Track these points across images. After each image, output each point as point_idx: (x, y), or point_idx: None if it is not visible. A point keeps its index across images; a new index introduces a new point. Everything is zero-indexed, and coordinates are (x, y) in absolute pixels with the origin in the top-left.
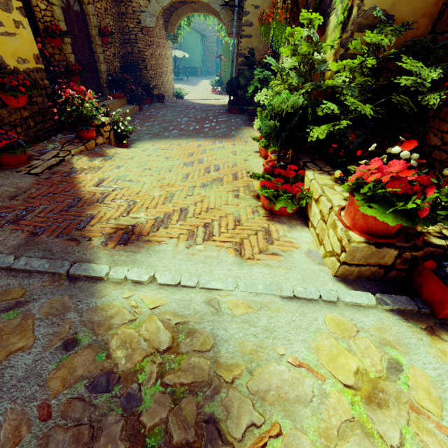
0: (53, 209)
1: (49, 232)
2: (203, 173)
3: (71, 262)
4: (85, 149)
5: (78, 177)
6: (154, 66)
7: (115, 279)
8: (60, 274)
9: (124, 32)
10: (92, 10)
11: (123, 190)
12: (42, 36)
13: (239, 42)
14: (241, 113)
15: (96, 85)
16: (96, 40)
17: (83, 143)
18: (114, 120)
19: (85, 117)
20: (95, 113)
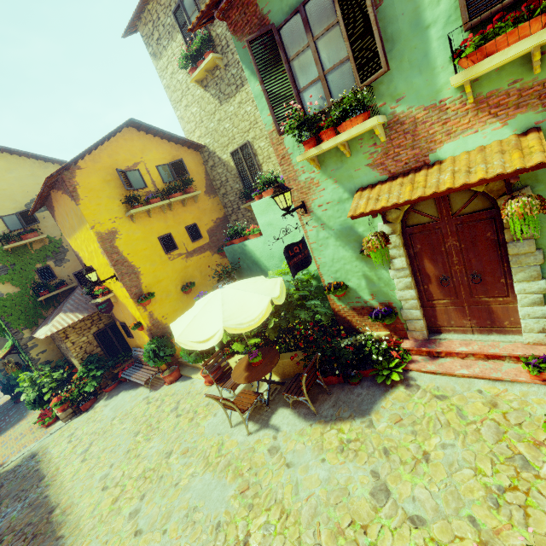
0: None
1: None
2: (15, 440)
3: None
4: None
5: None
6: None
7: (1, 470)
8: None
9: None
10: None
11: None
12: None
13: None
14: None
15: None
16: None
17: None
18: None
19: None
20: None
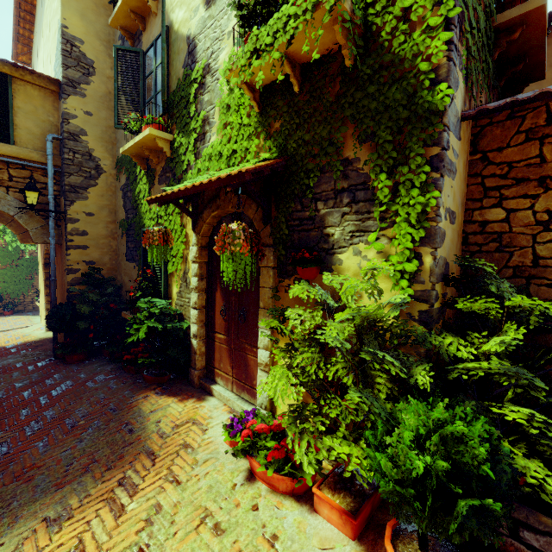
0: None
1: None
2: None
3: None
4: None
5: None
6: None
7: None
8: None
9: None
10: None
11: None
12: None
13: (57, 252)
14: (91, 355)
15: None
16: None
17: None
18: None
19: None
20: None
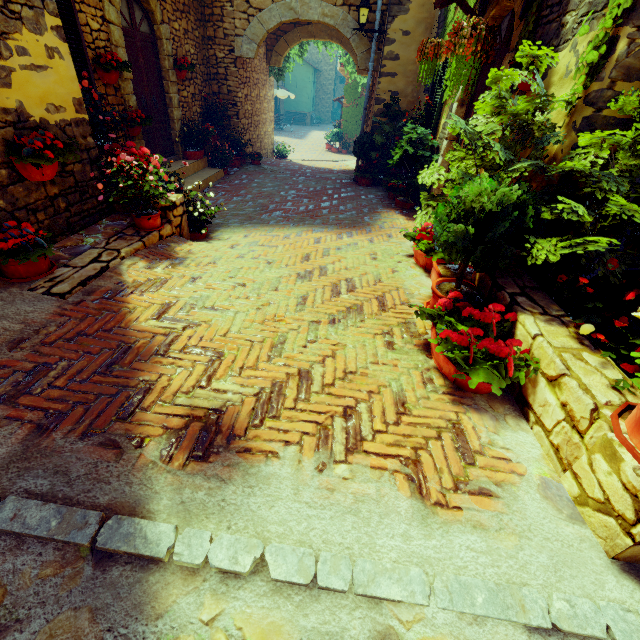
0: (81, 369)
1: (68, 423)
2: (329, 295)
3: (101, 512)
4: (142, 246)
5: (129, 300)
6: (249, 112)
7: (185, 563)
8: (78, 545)
9: (209, 64)
10: (166, 33)
11: (201, 328)
12: (91, 68)
13: (375, 82)
14: (374, 184)
15: (165, 139)
16: (170, 75)
17: (140, 236)
18: (189, 197)
19: (146, 197)
20: (162, 191)
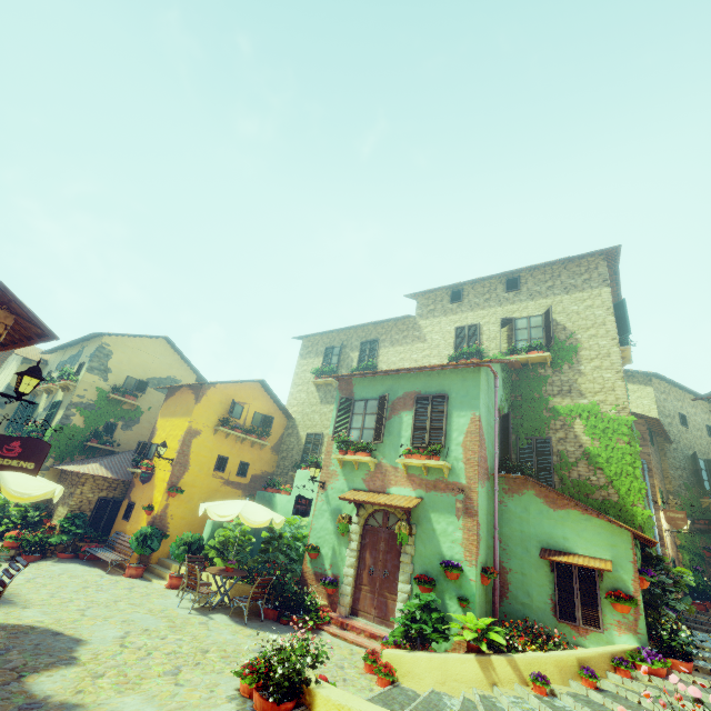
0: None
1: None
2: None
3: None
4: None
5: None
6: None
7: None
8: None
9: None
10: None
11: None
12: None
13: None
14: None
15: None
16: None
17: None
18: None
19: None
20: None
